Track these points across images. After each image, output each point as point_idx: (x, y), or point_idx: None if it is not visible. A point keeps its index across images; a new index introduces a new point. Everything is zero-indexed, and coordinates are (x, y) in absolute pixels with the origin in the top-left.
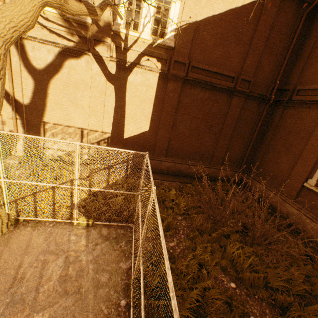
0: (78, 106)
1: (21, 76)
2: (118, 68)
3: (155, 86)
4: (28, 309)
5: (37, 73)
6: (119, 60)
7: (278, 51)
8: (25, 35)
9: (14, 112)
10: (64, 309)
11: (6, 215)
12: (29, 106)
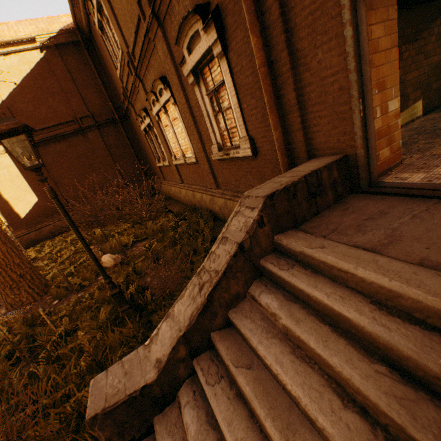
0: None
1: None
2: None
3: (13, 164)
4: None
5: None
6: None
7: (92, 83)
8: None
9: None
10: None
11: None
12: None
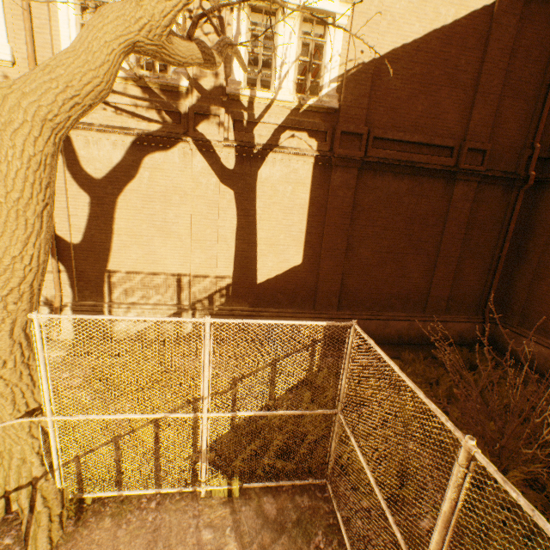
0: (169, 234)
1: (67, 194)
2: (238, 158)
3: (309, 182)
4: None
5: (94, 185)
6: (242, 143)
7: (528, 91)
8: None
9: (55, 259)
10: None
11: (57, 496)
12: (81, 246)
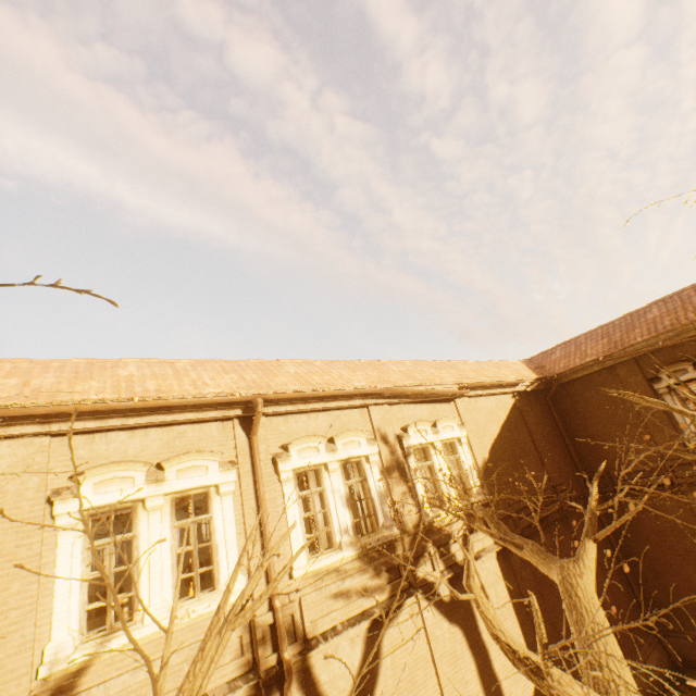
0: None
1: None
2: (450, 585)
3: (500, 575)
4: None
5: None
6: (453, 568)
7: (554, 440)
8: (313, 637)
9: None
10: None
11: None
12: None
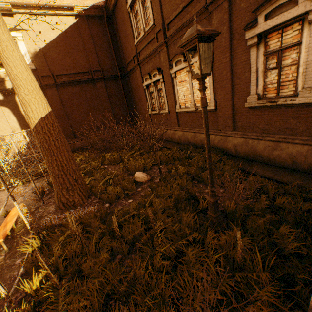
0: None
1: None
2: (4, 96)
3: None
4: None
5: None
6: (2, 90)
7: (105, 47)
8: None
9: None
10: None
11: None
12: None
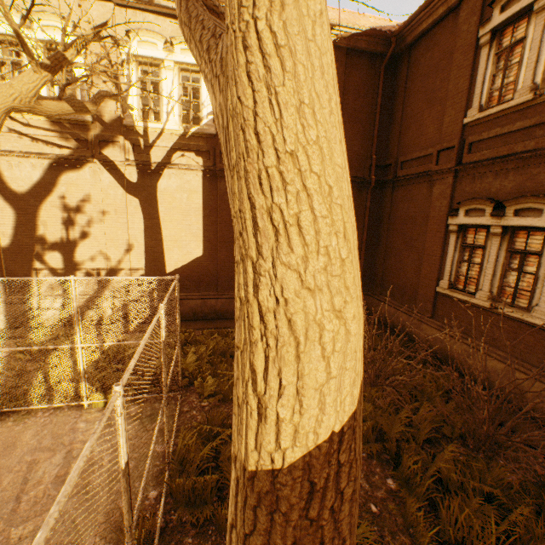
0: (87, 236)
1: None
2: (140, 174)
3: (201, 190)
4: (2, 525)
5: (18, 199)
6: (140, 162)
7: (362, 118)
8: None
9: None
10: (60, 516)
11: None
12: (10, 249)
